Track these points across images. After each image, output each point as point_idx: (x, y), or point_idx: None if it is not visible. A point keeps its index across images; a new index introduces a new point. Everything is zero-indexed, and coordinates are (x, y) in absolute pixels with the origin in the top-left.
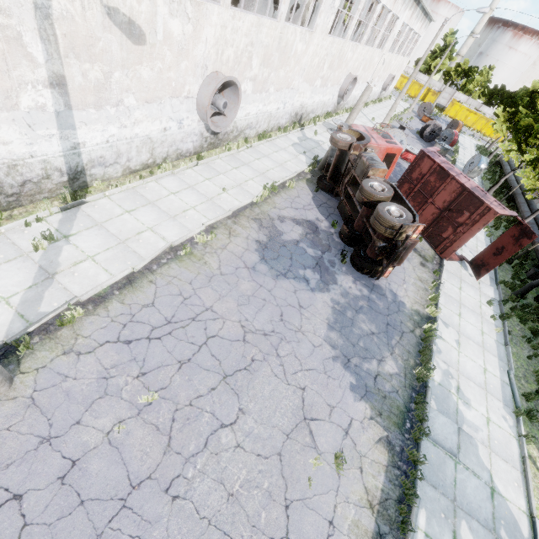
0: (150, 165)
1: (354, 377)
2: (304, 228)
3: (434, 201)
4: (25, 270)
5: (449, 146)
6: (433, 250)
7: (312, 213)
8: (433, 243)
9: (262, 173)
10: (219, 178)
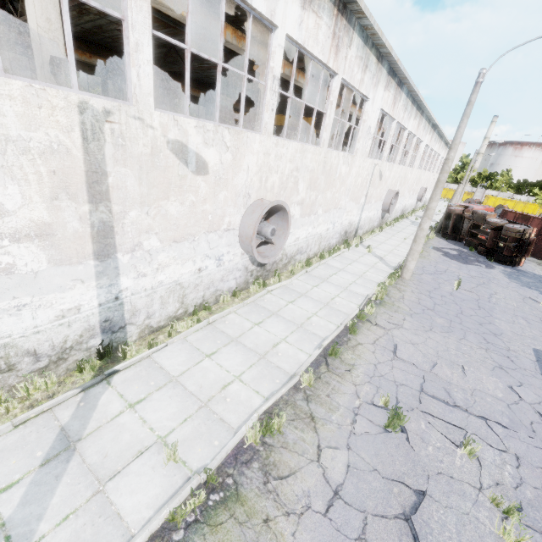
0: (366, 232)
1: (537, 291)
2: (456, 251)
3: None
4: (372, 257)
5: None
6: (540, 261)
7: (453, 247)
8: (538, 257)
9: (411, 234)
10: (396, 236)
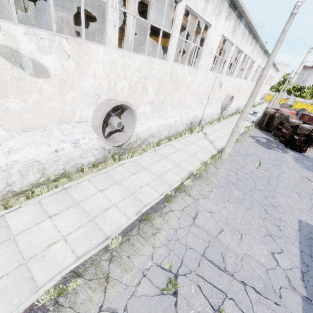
0: (208, 122)
1: None
2: (265, 139)
3: None
4: (206, 141)
5: None
6: None
7: (264, 136)
8: None
9: None
10: (228, 126)
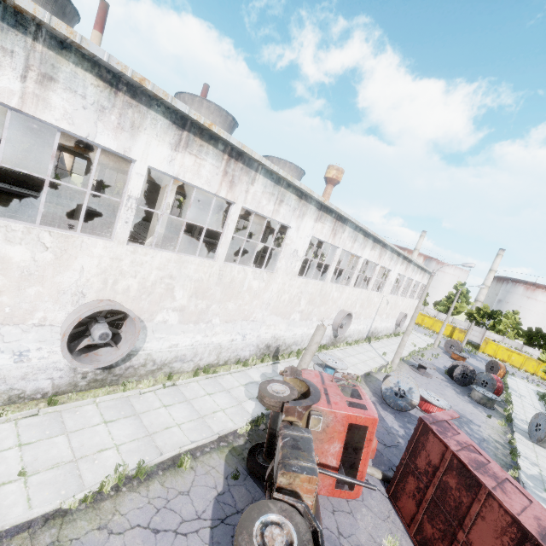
0: None
1: None
2: None
3: (471, 542)
4: None
5: (493, 394)
6: None
7: None
8: None
9: (150, 434)
10: (48, 444)
